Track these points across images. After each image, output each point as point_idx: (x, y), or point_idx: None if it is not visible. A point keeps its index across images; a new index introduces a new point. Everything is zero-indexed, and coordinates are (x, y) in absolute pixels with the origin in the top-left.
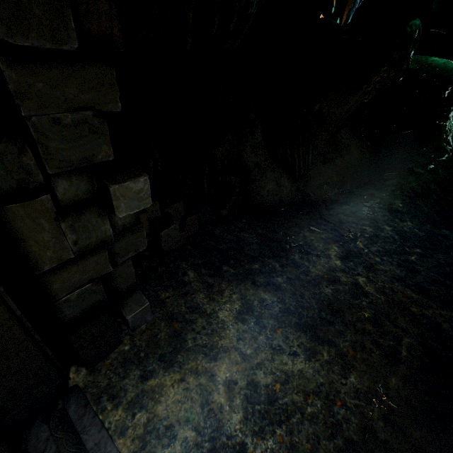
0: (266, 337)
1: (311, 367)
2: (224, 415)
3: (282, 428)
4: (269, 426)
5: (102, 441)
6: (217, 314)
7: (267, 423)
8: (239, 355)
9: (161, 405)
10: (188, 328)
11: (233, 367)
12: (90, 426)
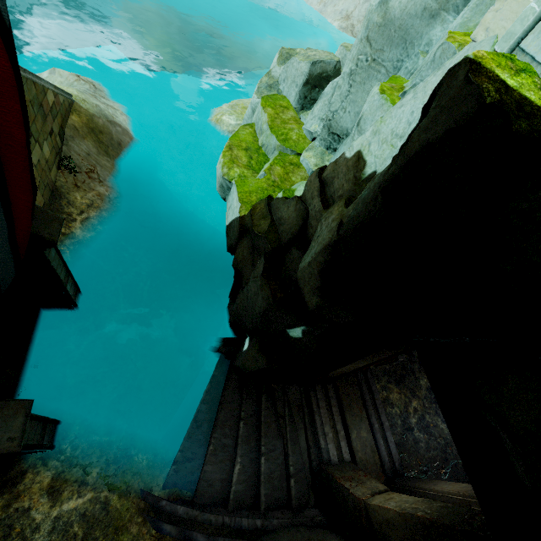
0: (436, 406)
1: (447, 431)
2: (410, 416)
3: (427, 436)
4: (423, 431)
5: (376, 391)
6: (420, 380)
7: (423, 430)
8: (422, 403)
9: (391, 395)
10: (407, 376)
11: (419, 405)
12: (373, 383)
